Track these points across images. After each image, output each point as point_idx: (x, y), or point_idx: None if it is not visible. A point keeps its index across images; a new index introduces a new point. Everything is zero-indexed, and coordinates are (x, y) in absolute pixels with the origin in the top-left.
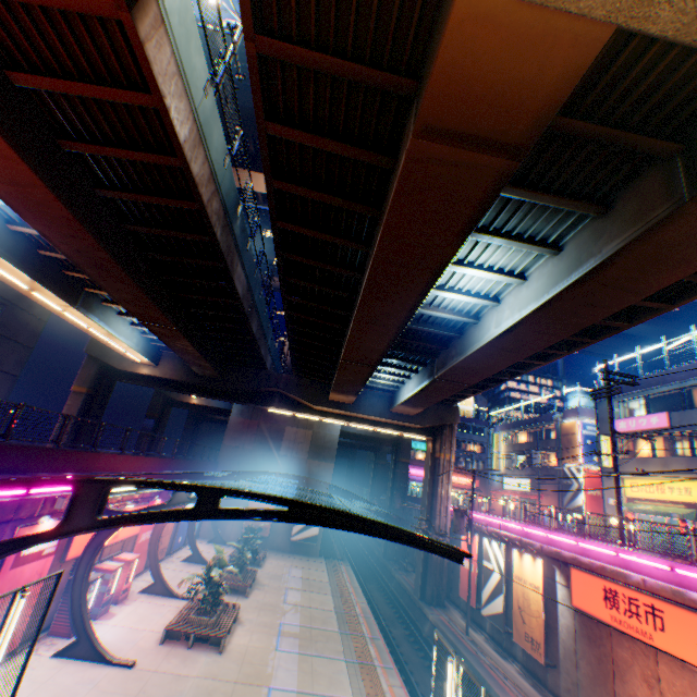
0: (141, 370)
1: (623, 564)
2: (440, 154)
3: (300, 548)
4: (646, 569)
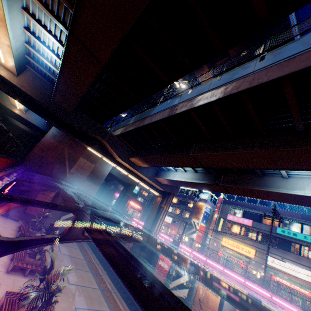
0: None
1: (272, 301)
2: None
3: (60, 228)
4: (286, 309)
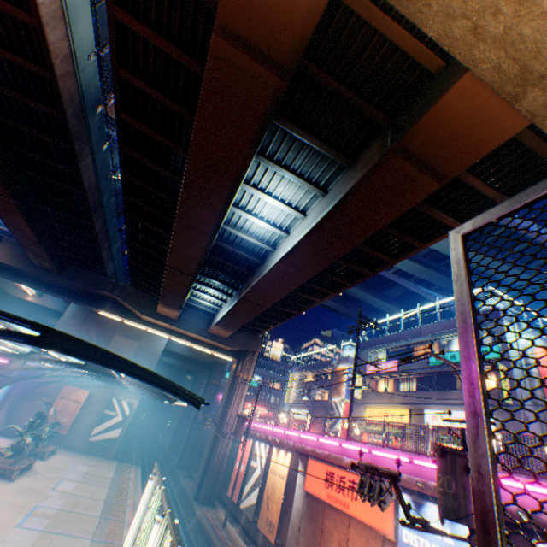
0: None
1: (343, 452)
2: (234, 57)
3: (96, 449)
4: (356, 454)
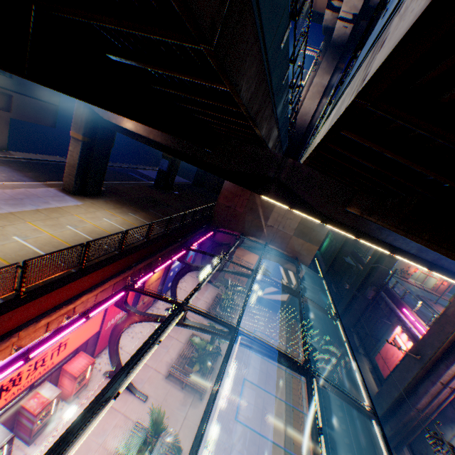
0: (124, 124)
1: None
2: None
3: (267, 302)
4: None
